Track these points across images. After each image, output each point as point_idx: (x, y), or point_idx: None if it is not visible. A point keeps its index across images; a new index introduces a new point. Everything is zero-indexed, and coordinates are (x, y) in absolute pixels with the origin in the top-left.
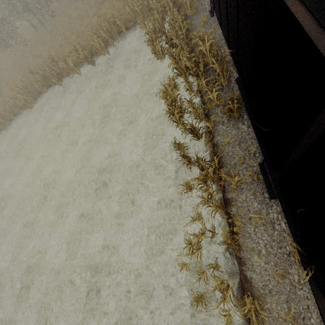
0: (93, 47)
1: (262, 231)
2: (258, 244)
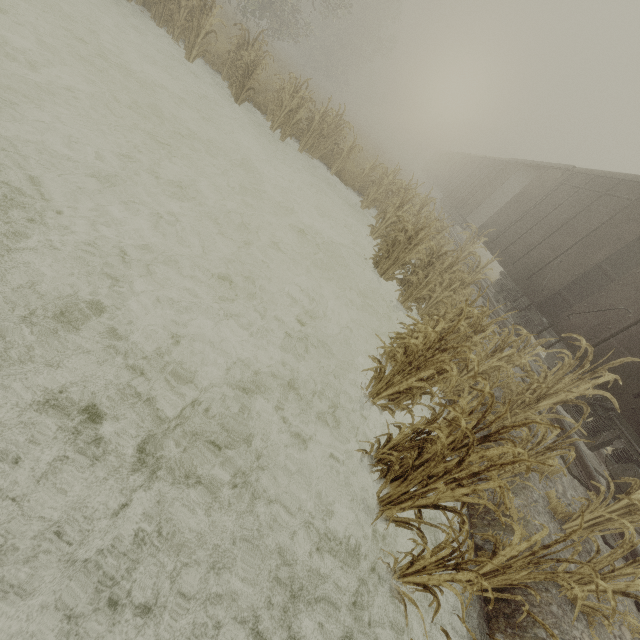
0: (283, 90)
1: None
2: None
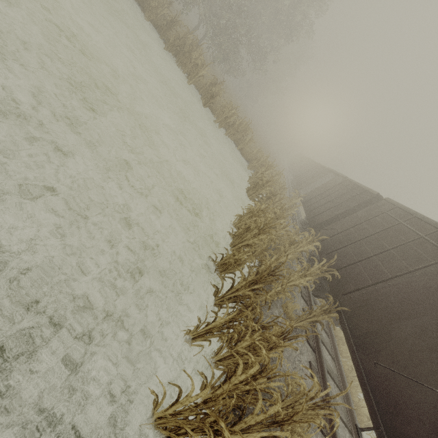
0: (226, 108)
1: None
2: None
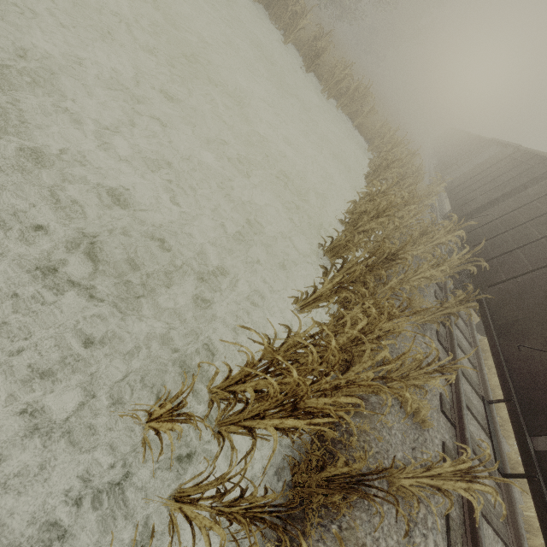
0: (336, 68)
1: (392, 520)
2: (377, 544)
